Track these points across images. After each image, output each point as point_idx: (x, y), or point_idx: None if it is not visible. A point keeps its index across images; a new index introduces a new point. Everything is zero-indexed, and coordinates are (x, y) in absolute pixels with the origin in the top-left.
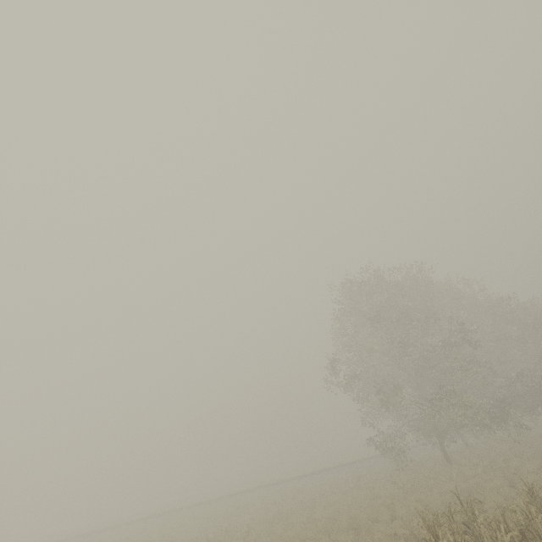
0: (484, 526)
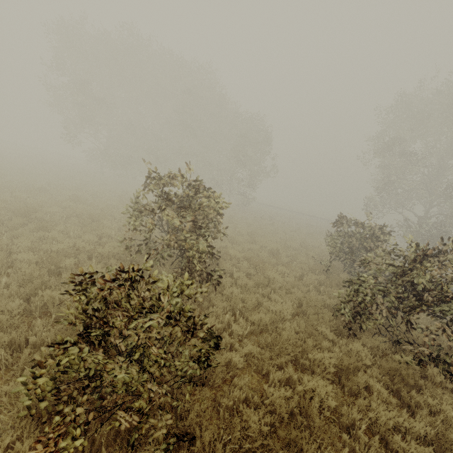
0: None
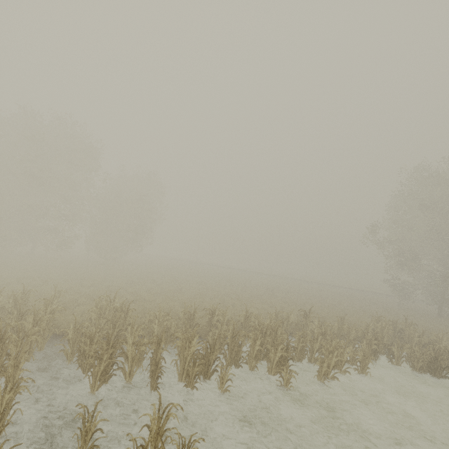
0: (408, 331)
